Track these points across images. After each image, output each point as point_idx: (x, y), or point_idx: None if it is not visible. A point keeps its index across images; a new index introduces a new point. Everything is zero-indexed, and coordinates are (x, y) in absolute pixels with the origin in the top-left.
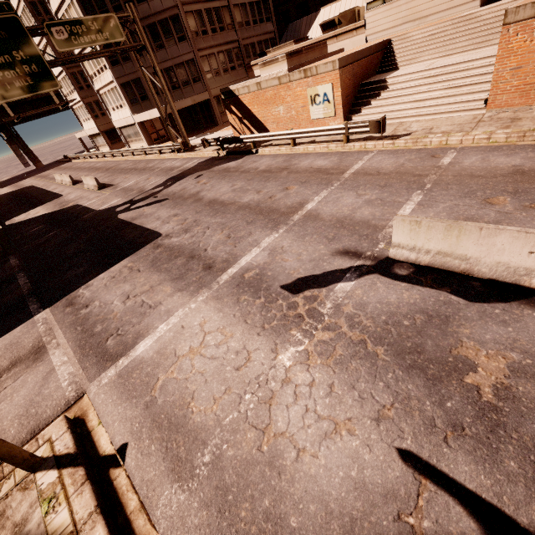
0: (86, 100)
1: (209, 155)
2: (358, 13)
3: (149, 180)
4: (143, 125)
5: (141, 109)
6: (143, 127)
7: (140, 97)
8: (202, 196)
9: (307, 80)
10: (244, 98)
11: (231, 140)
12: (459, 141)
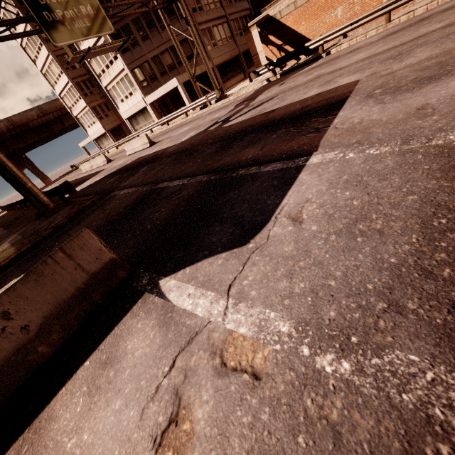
0: (91, 105)
1: (255, 88)
2: None
3: (209, 117)
4: (153, 106)
5: (152, 91)
6: (154, 108)
7: (149, 79)
8: (336, 69)
9: None
10: (287, 19)
11: (291, 56)
12: None
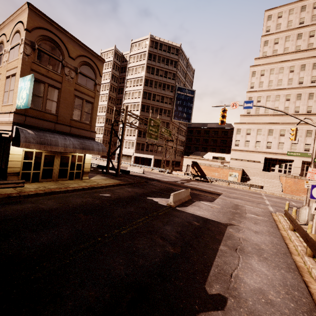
0: (104, 138)
1: (185, 178)
2: (225, 158)
3: (170, 178)
4: (135, 157)
5: (139, 152)
6: (134, 158)
7: (141, 149)
8: (216, 188)
9: (229, 170)
10: (202, 166)
11: (200, 176)
12: (284, 196)
